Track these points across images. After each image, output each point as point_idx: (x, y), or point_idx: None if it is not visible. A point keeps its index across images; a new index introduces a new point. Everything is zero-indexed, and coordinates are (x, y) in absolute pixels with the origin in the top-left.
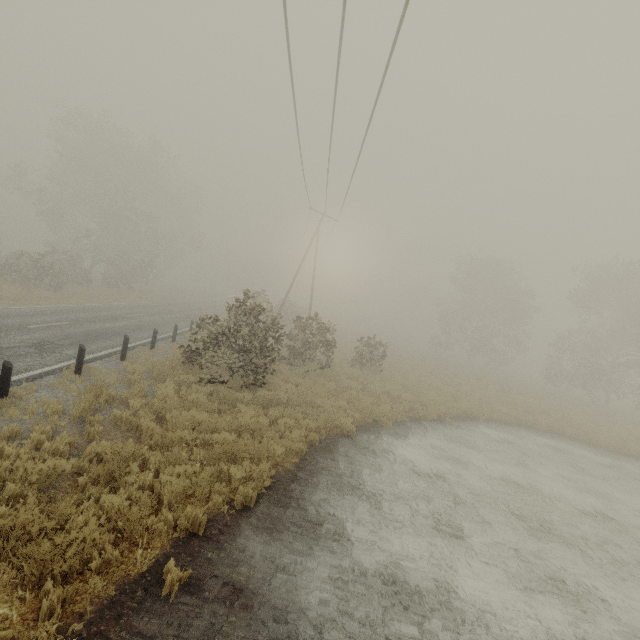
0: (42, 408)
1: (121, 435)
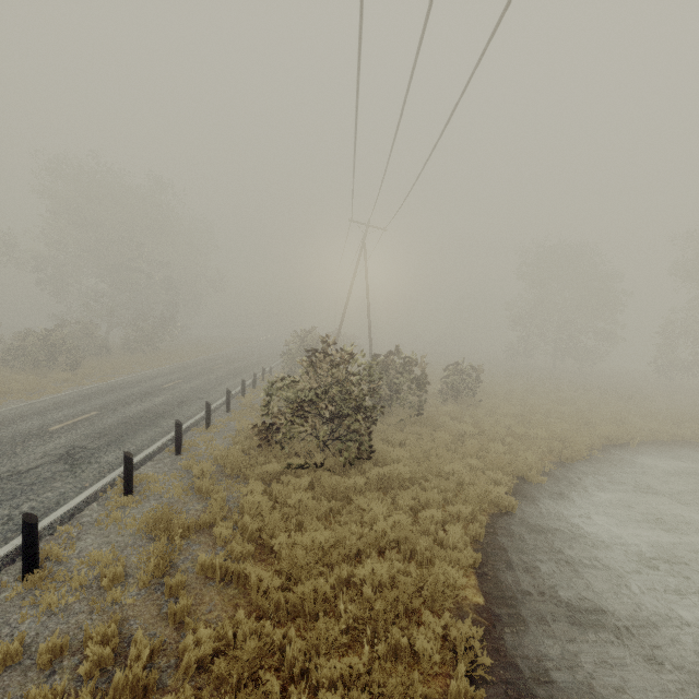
0: (92, 573)
1: (219, 597)
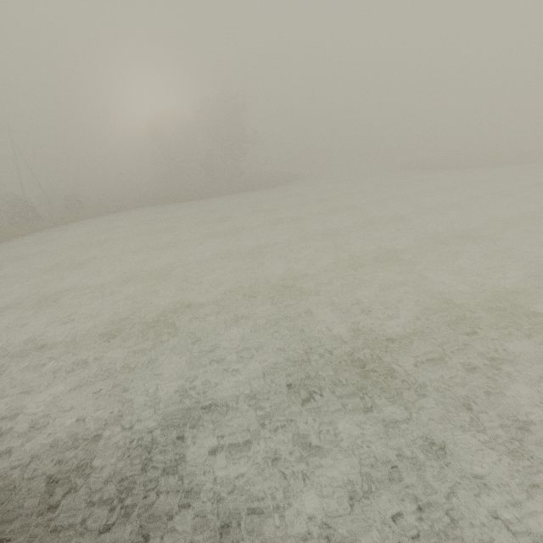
0: None
1: None
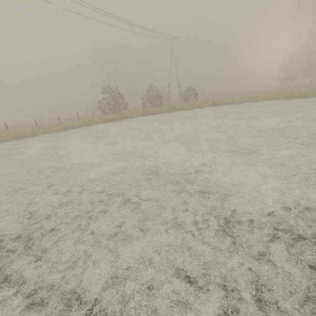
0: None
1: None
